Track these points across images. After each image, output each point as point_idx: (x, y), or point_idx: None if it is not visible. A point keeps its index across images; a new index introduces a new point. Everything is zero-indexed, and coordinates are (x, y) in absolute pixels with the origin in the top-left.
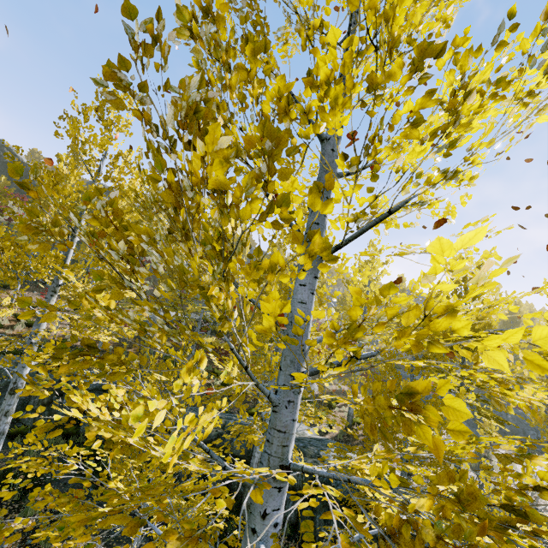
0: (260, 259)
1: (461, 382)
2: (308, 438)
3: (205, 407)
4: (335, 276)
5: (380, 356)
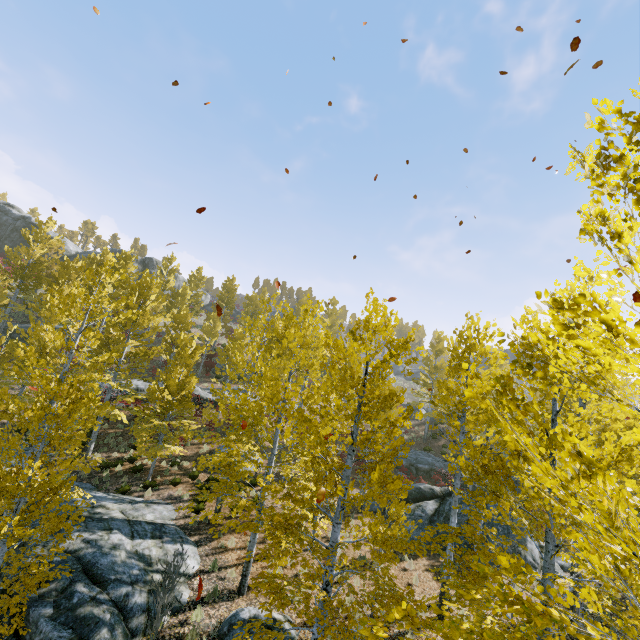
0: (37, 327)
1: (268, 464)
2: (117, 520)
3: (87, 482)
4: (92, 342)
5: (413, 435)
